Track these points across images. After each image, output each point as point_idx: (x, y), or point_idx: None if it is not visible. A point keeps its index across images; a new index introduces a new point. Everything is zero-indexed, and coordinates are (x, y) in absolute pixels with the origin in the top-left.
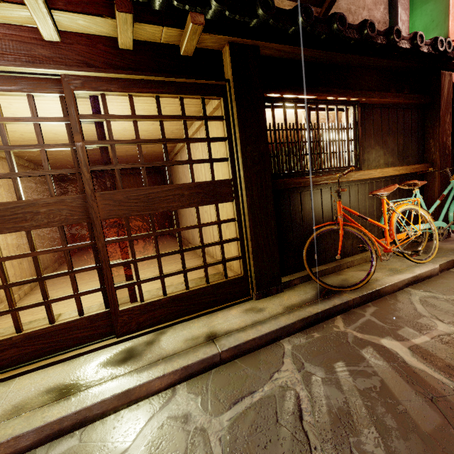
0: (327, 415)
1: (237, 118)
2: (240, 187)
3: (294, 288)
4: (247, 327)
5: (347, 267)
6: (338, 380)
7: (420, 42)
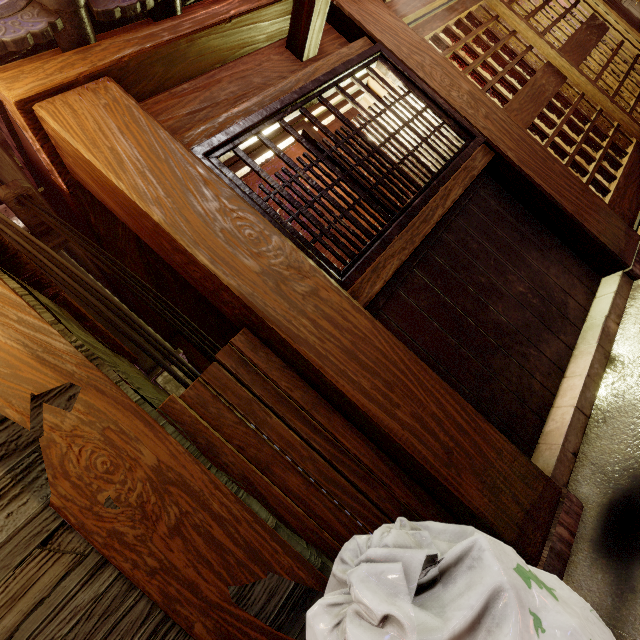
0: None
1: None
2: (605, 14)
3: None
4: None
5: None
6: None
7: None
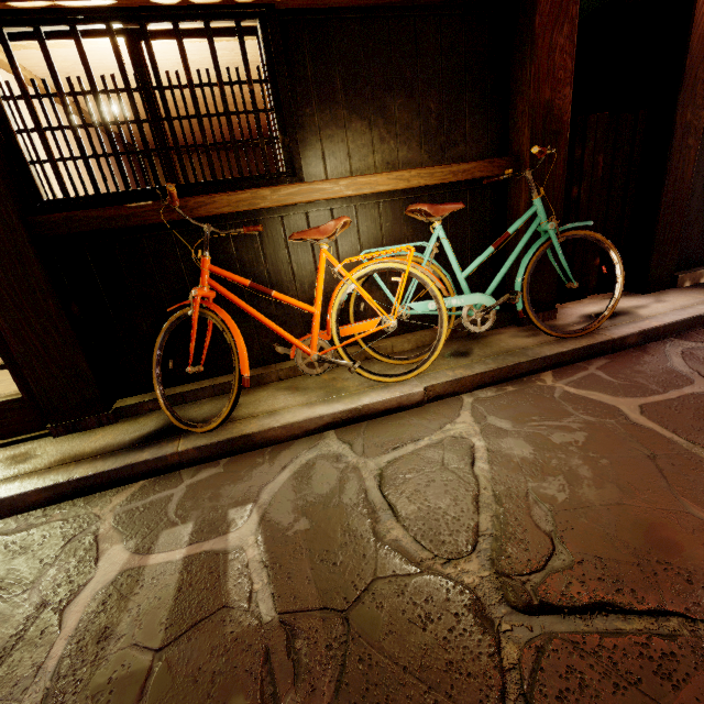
0: None
1: None
2: None
3: (140, 417)
4: None
5: (281, 378)
6: None
7: None
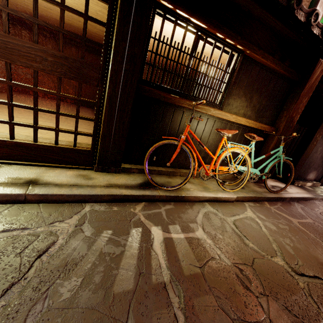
0: (60, 260)
1: (120, 8)
2: (106, 77)
3: (130, 174)
4: (65, 185)
5: (180, 175)
6: (94, 241)
7: (314, 20)
